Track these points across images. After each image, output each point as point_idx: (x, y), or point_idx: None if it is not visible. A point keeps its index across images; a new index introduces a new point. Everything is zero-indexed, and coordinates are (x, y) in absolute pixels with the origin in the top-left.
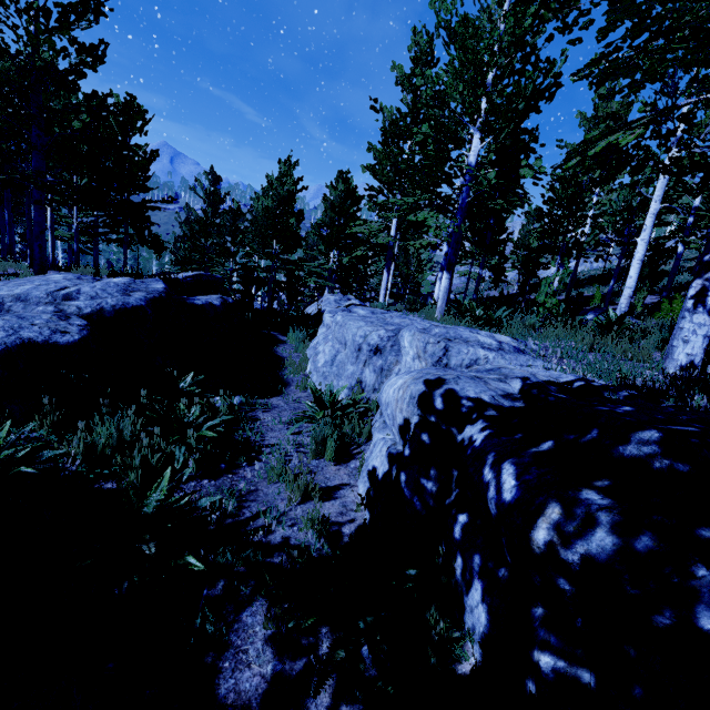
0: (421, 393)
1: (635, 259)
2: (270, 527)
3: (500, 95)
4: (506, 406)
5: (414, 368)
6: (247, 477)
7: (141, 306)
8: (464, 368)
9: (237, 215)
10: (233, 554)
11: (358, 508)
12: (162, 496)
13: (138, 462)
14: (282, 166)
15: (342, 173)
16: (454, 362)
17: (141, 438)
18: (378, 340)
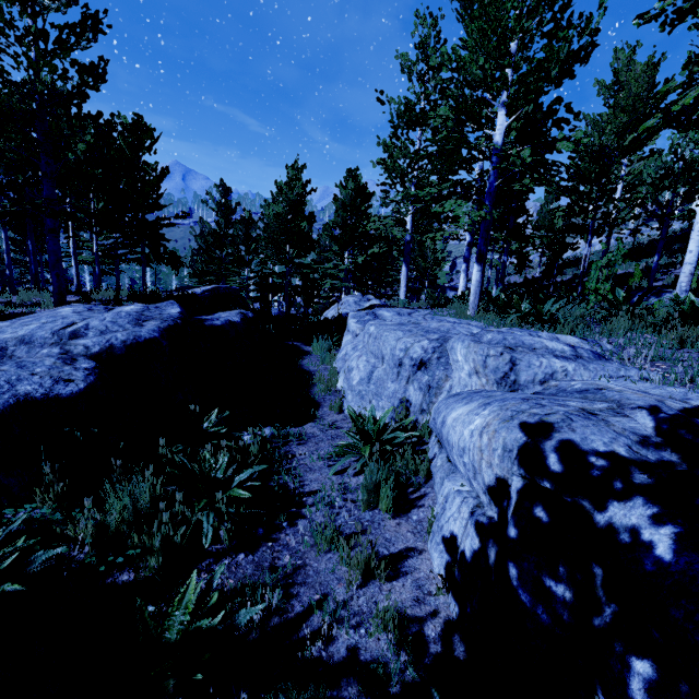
0: (520, 444)
1: (694, 230)
2: (329, 630)
3: (529, 63)
4: (652, 461)
5: (471, 386)
6: (291, 545)
7: (154, 338)
8: (537, 385)
9: (249, 224)
10: (287, 691)
11: (441, 596)
12: (187, 616)
13: (158, 543)
14: (289, 171)
15: (350, 171)
16: (524, 377)
17: (160, 510)
18: (422, 352)
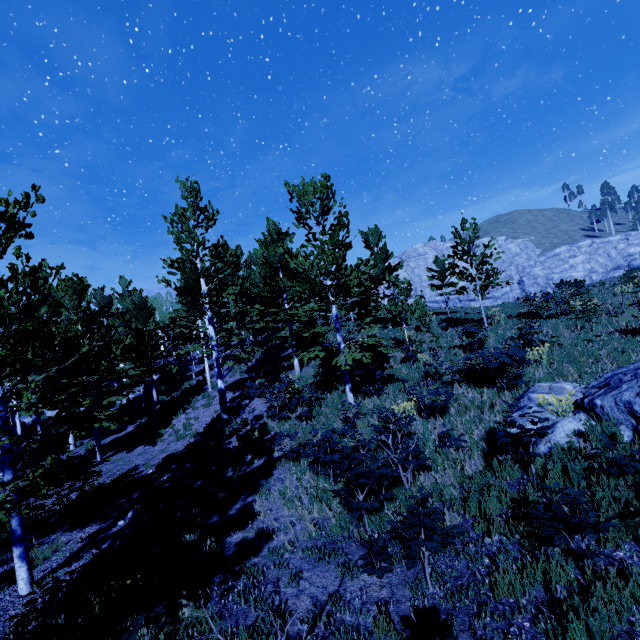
0: None
1: None
2: None
3: None
4: None
5: None
6: None
7: None
8: None
9: None
10: None
11: None
12: None
13: None
14: None
15: None
16: None
17: None
18: None
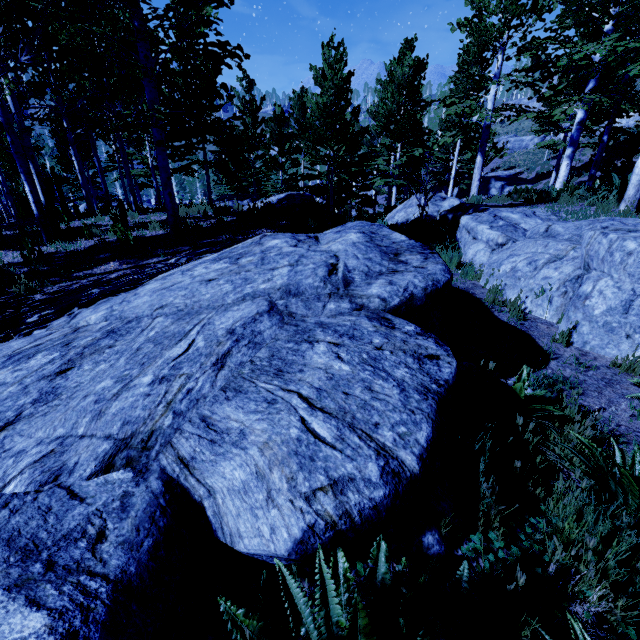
0: None
1: None
2: None
3: None
4: None
5: None
6: None
7: (447, 281)
8: None
9: (282, 121)
10: None
11: None
12: None
13: None
14: (325, 51)
15: (407, 42)
16: None
17: None
18: None
